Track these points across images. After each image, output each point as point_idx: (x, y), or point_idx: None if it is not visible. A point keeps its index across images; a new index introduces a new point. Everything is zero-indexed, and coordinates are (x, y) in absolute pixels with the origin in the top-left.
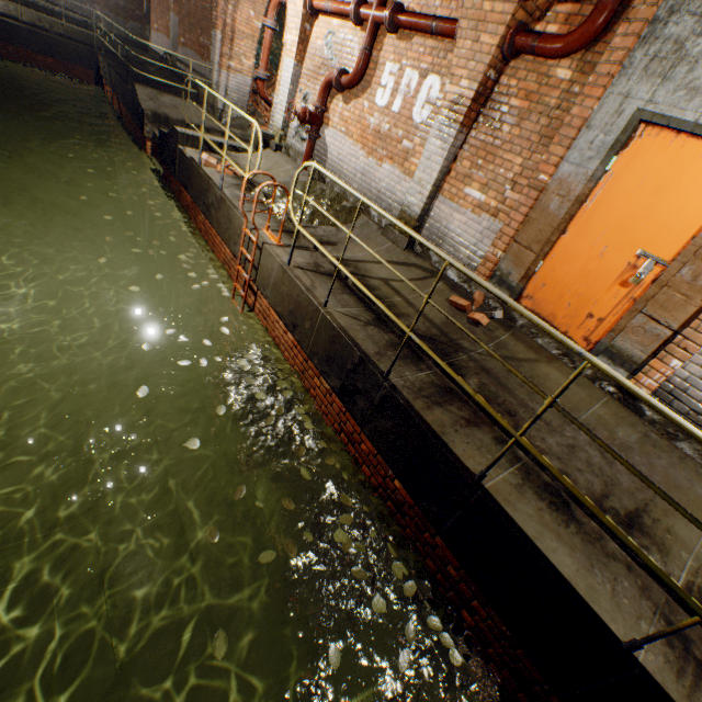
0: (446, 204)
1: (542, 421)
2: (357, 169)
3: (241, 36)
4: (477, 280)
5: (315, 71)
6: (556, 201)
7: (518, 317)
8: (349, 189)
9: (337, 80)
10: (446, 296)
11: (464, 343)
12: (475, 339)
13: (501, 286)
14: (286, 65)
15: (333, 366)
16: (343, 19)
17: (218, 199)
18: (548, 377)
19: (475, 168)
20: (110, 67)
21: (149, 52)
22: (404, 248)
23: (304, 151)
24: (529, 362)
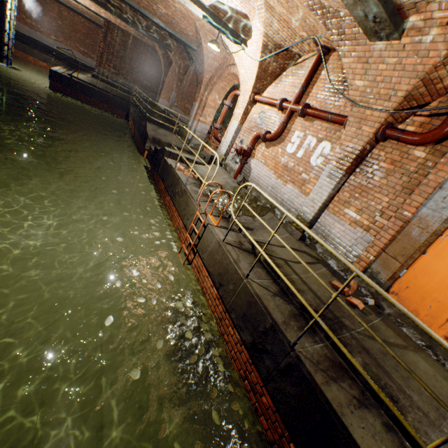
0: (330, 216)
1: (420, 411)
2: (269, 184)
3: (209, 106)
4: (384, 294)
5: (250, 129)
6: (417, 230)
7: (385, 306)
8: (277, 205)
9: (263, 135)
10: (329, 279)
11: (345, 321)
12: (381, 342)
13: (371, 280)
14: (233, 123)
15: (247, 324)
16: (271, 106)
17: (182, 190)
18: (417, 365)
19: (353, 198)
20: (135, 112)
21: (156, 107)
22: (297, 239)
23: (236, 169)
24: (398, 347)
